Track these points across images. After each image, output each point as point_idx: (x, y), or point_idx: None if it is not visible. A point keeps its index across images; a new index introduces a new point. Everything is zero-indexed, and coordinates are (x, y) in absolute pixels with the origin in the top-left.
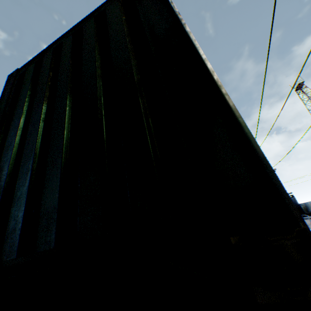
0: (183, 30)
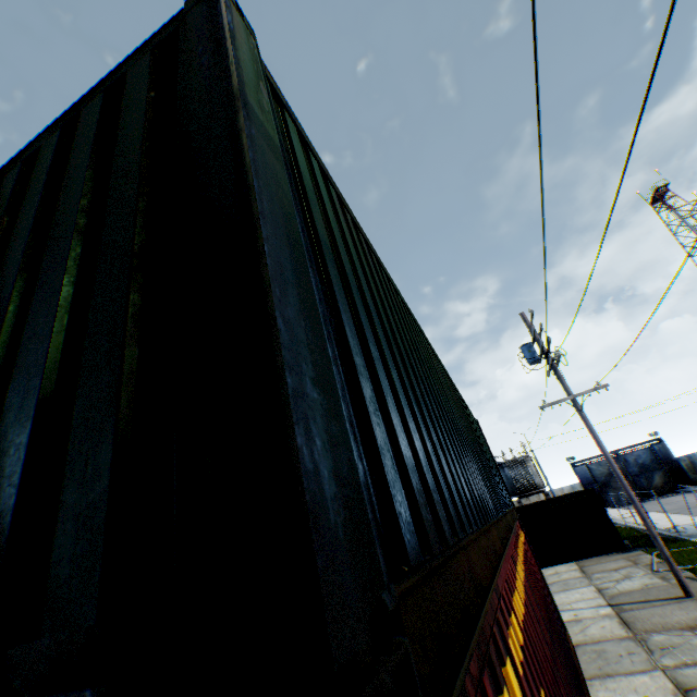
0: (235, 131)
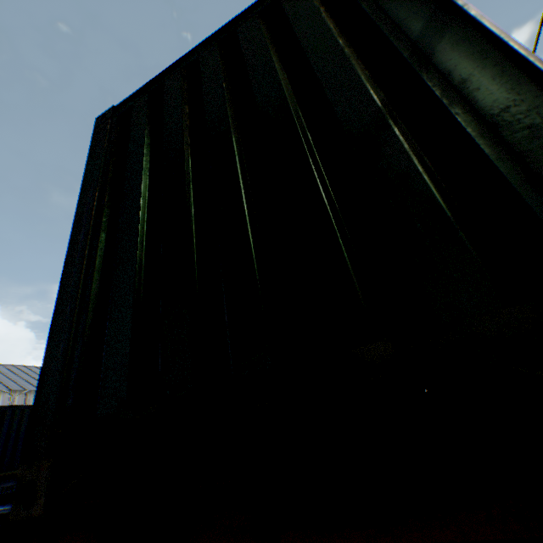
0: (464, 14)
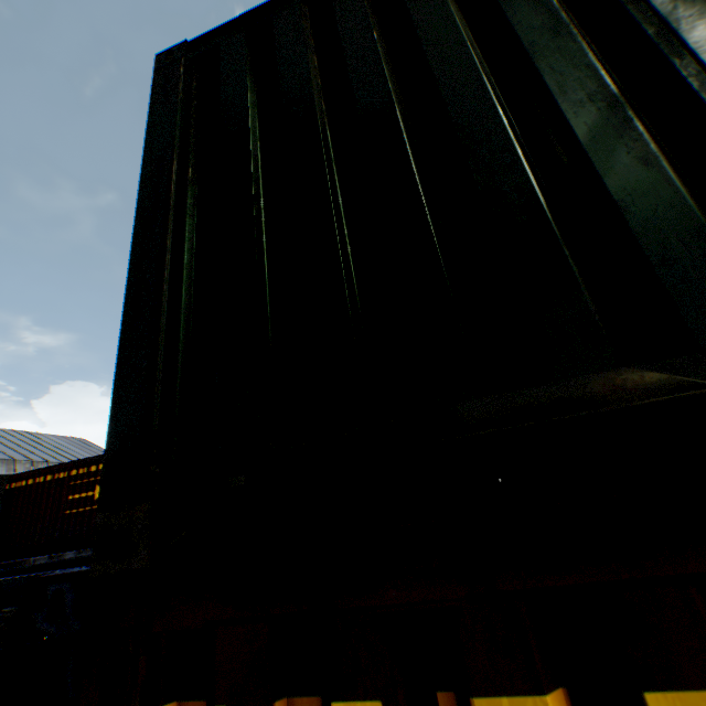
0: None
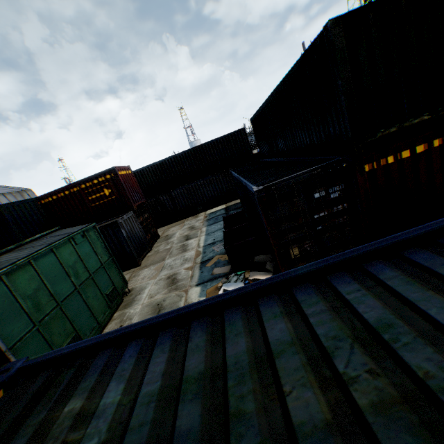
0: None
